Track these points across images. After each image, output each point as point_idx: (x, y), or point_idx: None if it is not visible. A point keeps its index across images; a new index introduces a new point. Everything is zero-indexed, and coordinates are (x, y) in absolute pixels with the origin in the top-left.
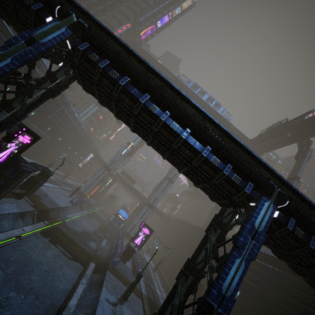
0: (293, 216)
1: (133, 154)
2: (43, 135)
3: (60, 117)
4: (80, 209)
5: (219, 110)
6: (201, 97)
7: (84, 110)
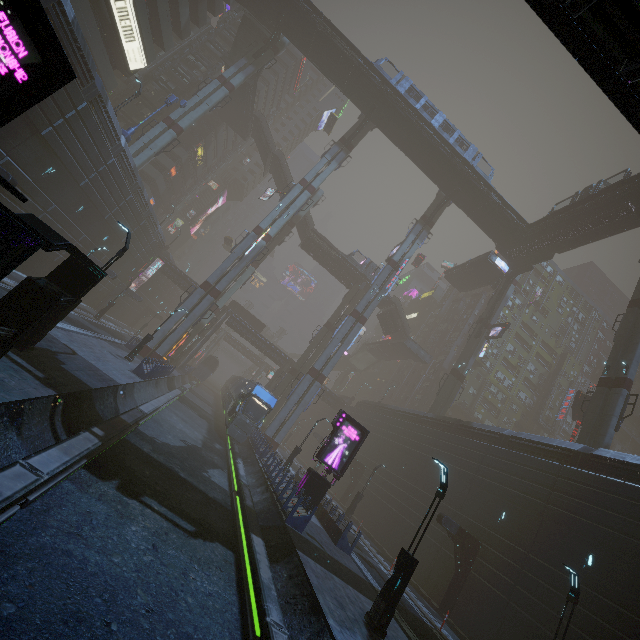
0: None
1: (261, 260)
2: (31, 189)
3: (79, 137)
4: (157, 389)
5: (467, 155)
6: (429, 120)
7: (137, 140)
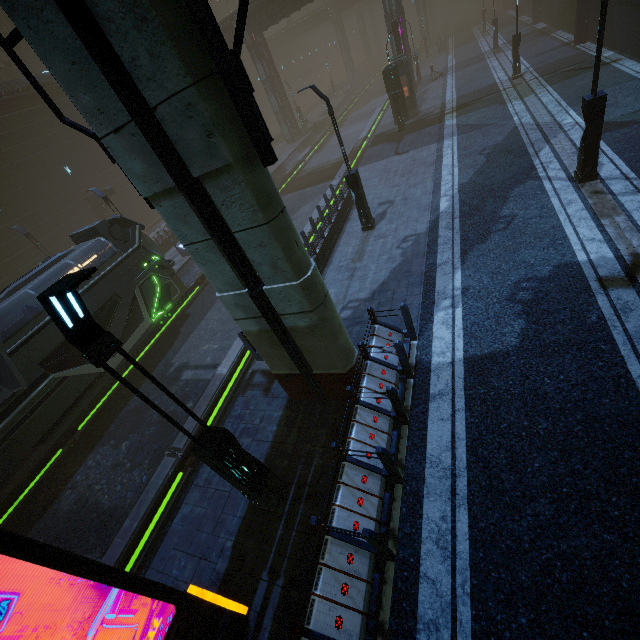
0: None
1: None
2: None
3: None
4: None
5: None
6: None
7: None
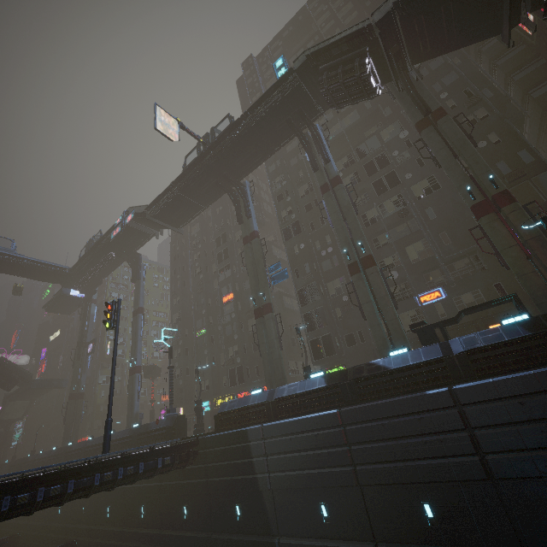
0: (9, 492)
1: None
2: None
3: None
4: None
5: None
6: None
7: None
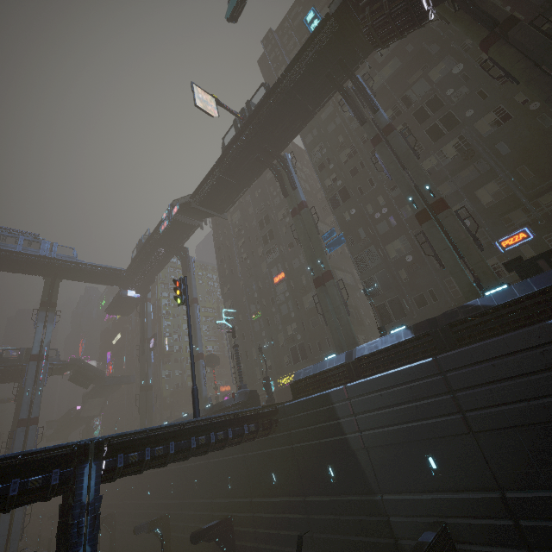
0: (121, 450)
1: None
2: None
3: None
4: None
5: (42, 251)
6: None
7: None
